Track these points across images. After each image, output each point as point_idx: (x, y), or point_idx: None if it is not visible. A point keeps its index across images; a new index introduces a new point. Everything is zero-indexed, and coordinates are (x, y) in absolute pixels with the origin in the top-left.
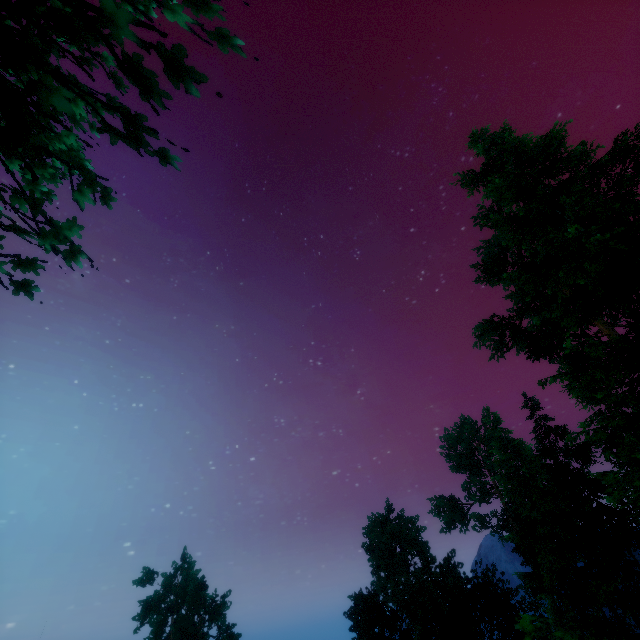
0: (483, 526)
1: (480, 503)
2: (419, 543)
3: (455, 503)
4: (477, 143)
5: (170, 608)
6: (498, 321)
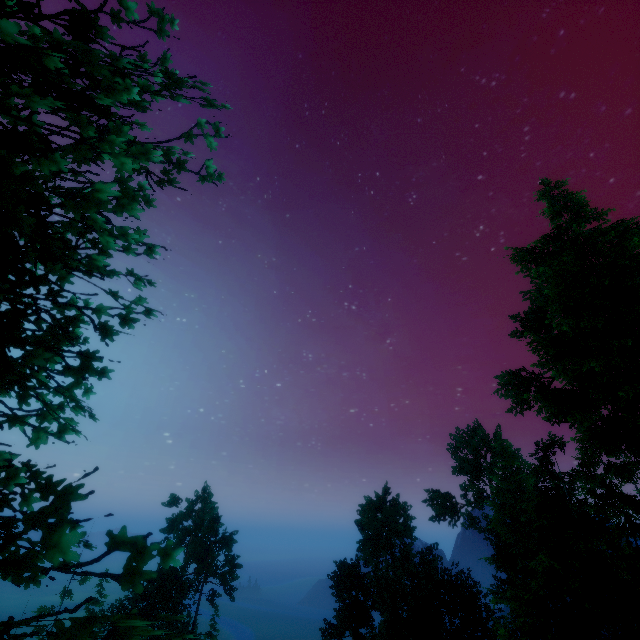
0: (471, 525)
1: (473, 508)
2: (405, 533)
3: (449, 500)
4: (548, 196)
5: (189, 531)
6: (525, 378)
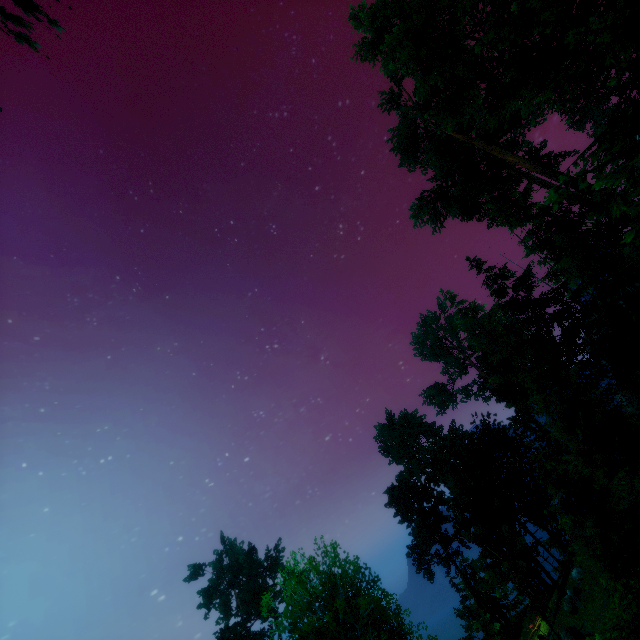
0: (468, 396)
1: (460, 376)
2: (424, 425)
3: (441, 387)
4: (359, 21)
5: (230, 583)
6: (428, 195)
